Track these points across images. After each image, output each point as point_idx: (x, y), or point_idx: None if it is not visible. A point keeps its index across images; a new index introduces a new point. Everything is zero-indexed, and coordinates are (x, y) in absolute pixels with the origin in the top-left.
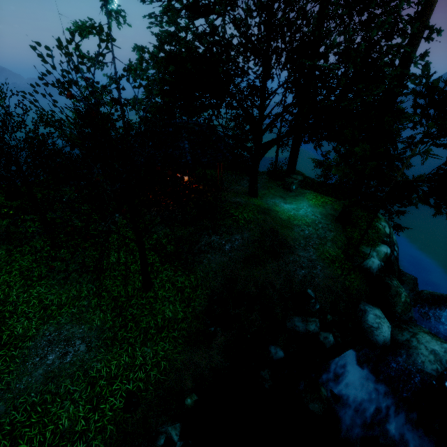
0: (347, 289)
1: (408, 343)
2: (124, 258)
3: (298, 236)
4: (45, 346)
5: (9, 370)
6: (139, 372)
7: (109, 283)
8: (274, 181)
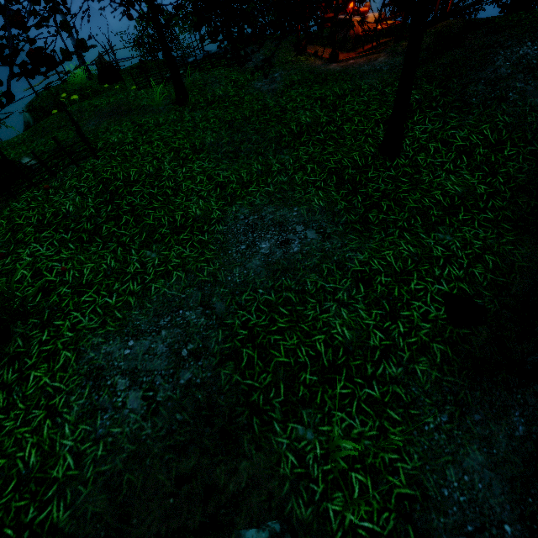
0: None
1: None
2: (325, 116)
3: None
4: (245, 231)
5: (205, 258)
6: (449, 268)
7: (313, 150)
8: None
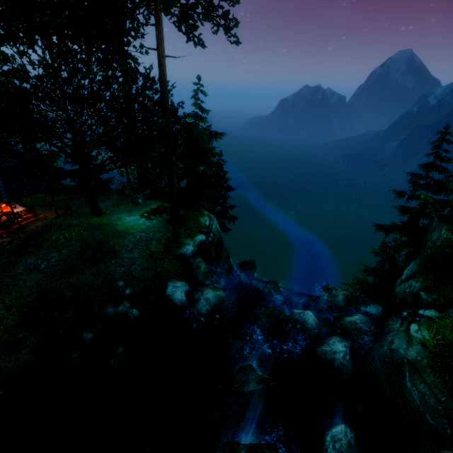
0: (159, 273)
1: (199, 298)
2: None
3: (128, 242)
4: None
5: None
6: None
7: None
8: (127, 197)
